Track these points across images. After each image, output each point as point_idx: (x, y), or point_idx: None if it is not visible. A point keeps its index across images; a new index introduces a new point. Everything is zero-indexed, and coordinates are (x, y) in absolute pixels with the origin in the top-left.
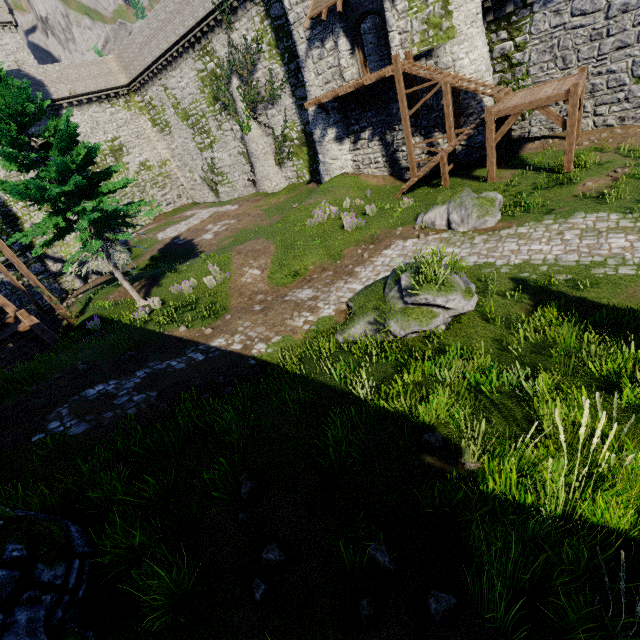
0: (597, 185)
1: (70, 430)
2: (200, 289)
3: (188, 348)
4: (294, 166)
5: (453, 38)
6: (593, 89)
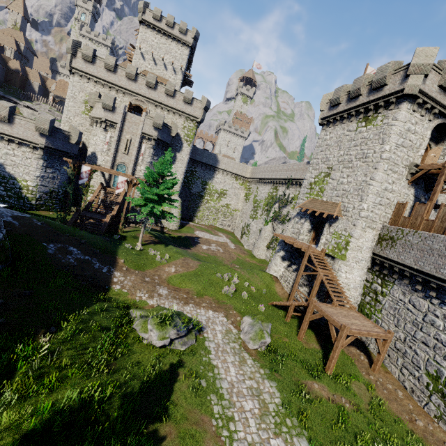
0: (317, 390)
1: (50, 249)
2: (155, 257)
3: (110, 266)
4: (272, 254)
5: (343, 260)
6: (405, 353)
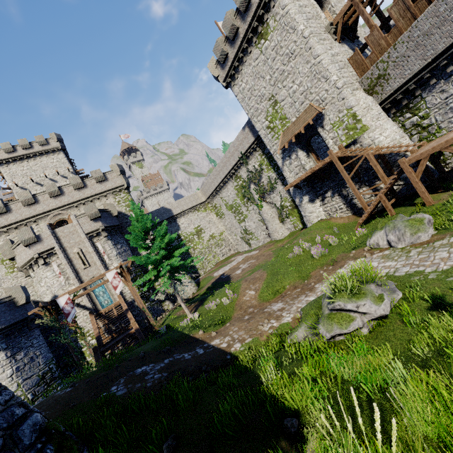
0: None
1: (118, 392)
2: (220, 306)
3: (198, 345)
4: (291, 221)
5: (367, 130)
6: None
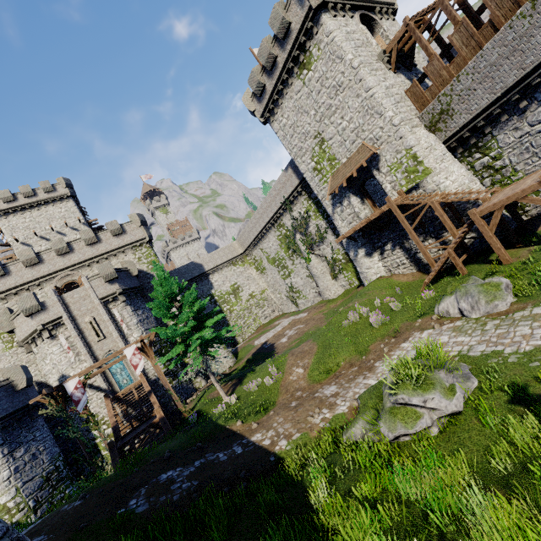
0: None
1: (137, 508)
2: (262, 387)
3: (236, 441)
4: (345, 277)
5: (430, 173)
6: None
